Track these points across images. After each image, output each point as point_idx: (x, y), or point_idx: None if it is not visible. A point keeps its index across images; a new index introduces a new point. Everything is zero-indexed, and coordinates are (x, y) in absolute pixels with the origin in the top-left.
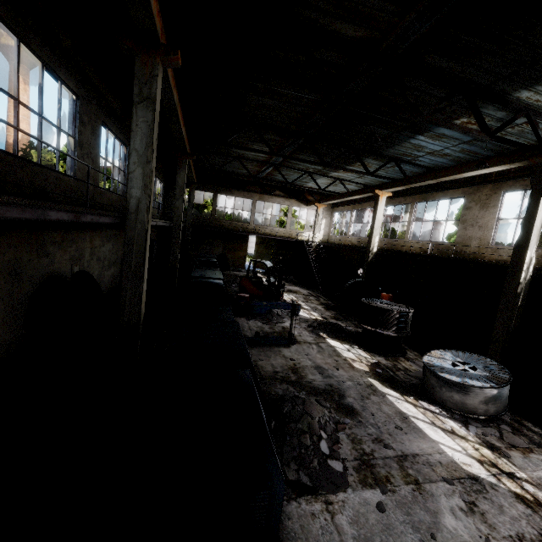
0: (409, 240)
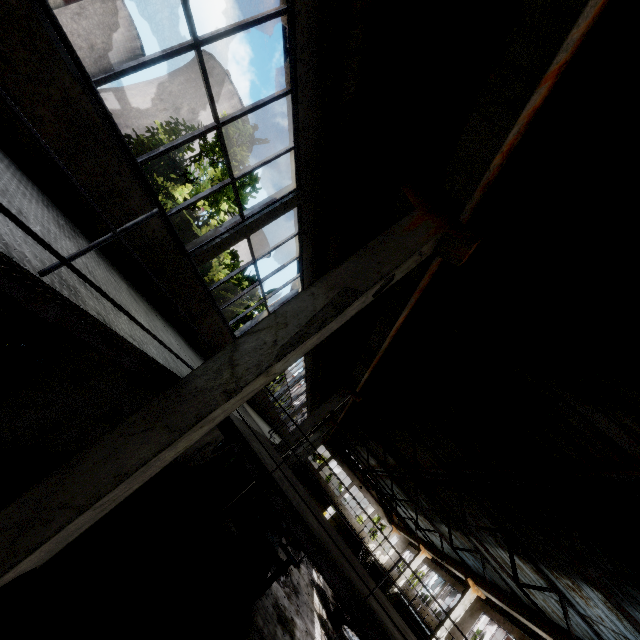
0: (429, 610)
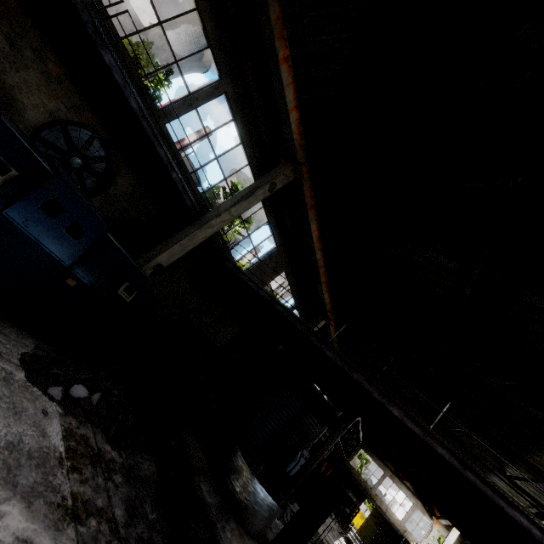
0: None
